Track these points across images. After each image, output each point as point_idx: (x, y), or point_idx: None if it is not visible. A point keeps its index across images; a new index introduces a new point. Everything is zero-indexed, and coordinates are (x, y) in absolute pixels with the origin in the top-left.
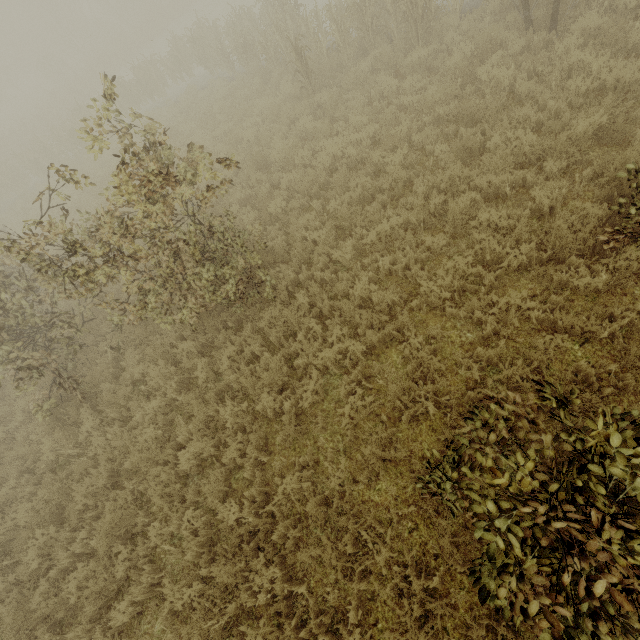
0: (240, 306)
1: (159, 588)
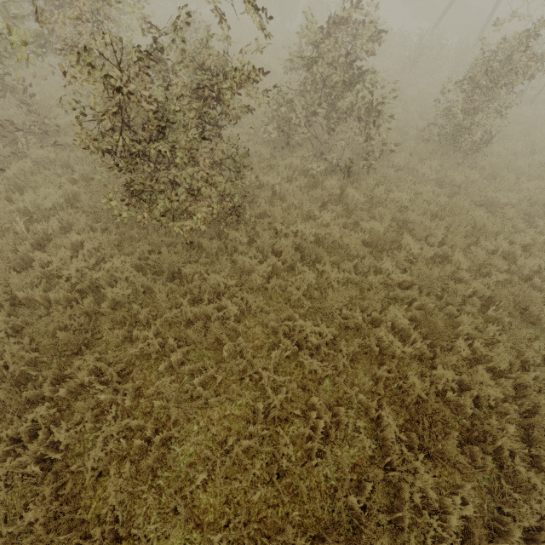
0: (448, 157)
1: (517, 262)
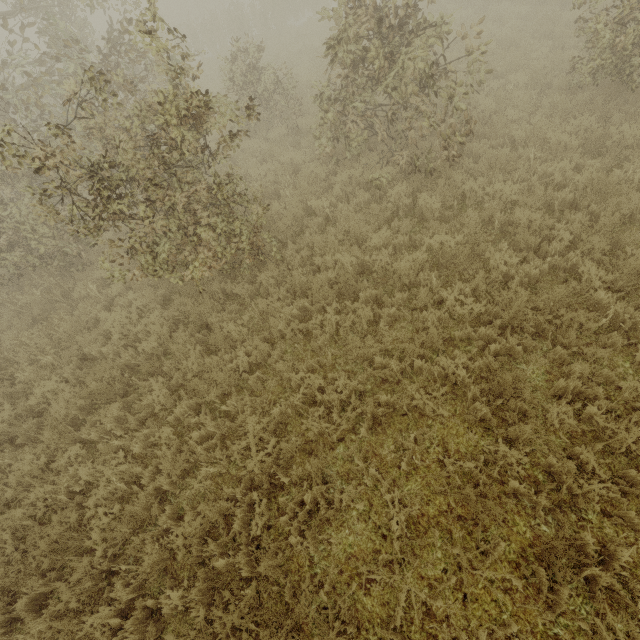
0: (624, 102)
1: None
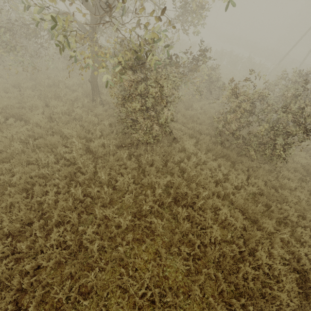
0: None
1: None
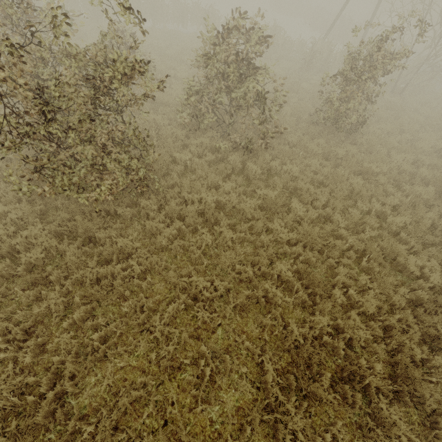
0: (333, 136)
1: (387, 220)
